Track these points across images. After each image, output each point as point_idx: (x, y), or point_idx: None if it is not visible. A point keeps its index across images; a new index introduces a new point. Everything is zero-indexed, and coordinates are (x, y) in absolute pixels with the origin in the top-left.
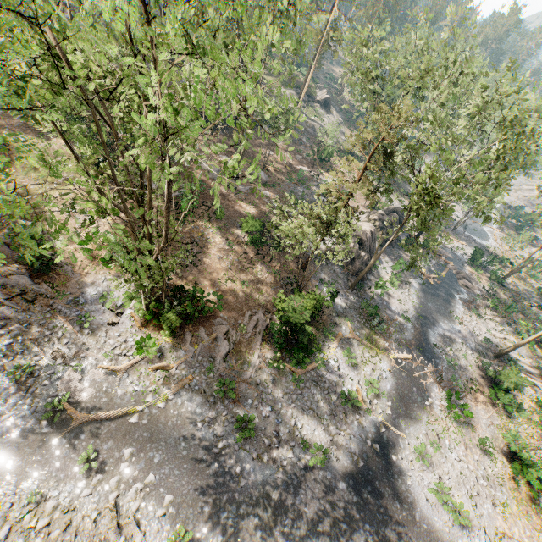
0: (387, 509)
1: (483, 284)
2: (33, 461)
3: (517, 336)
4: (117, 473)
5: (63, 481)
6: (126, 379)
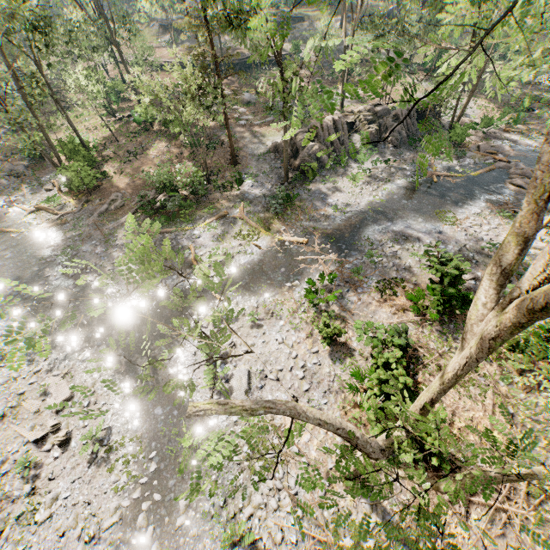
0: (141, 342)
1: None
2: None
3: None
4: None
5: None
6: (30, 217)
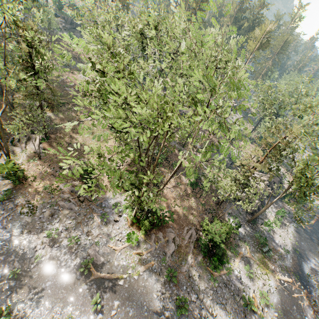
0: None
1: None
2: (71, 295)
3: None
4: (109, 316)
5: (83, 312)
6: (119, 256)
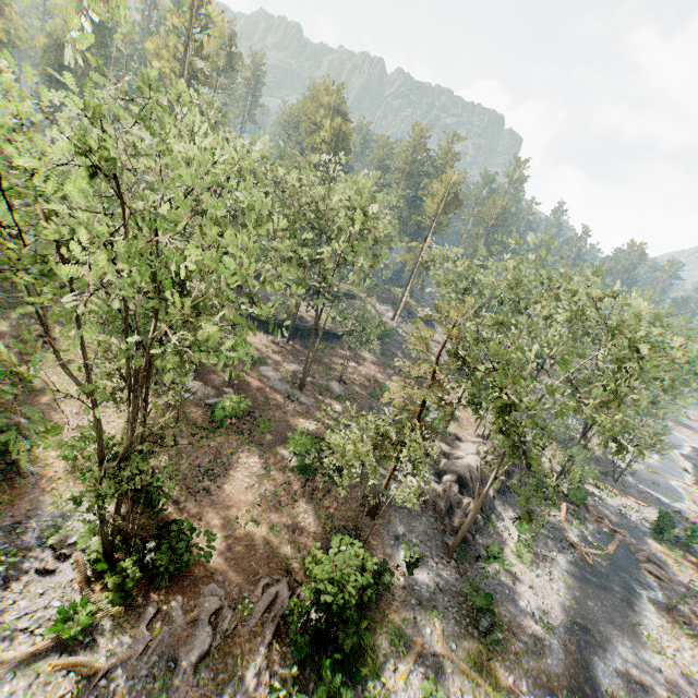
0: None
1: (688, 575)
2: None
3: None
4: None
5: None
6: (7, 684)
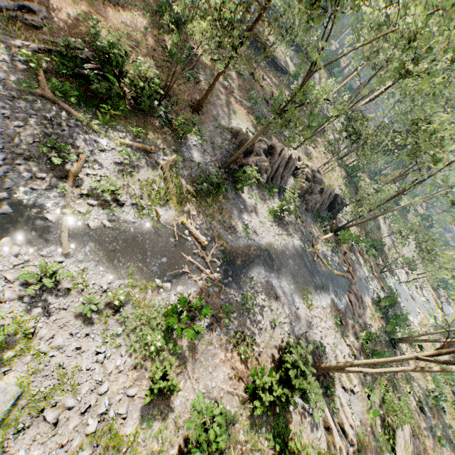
0: None
1: (372, 324)
2: None
3: (365, 390)
4: None
5: None
6: None
